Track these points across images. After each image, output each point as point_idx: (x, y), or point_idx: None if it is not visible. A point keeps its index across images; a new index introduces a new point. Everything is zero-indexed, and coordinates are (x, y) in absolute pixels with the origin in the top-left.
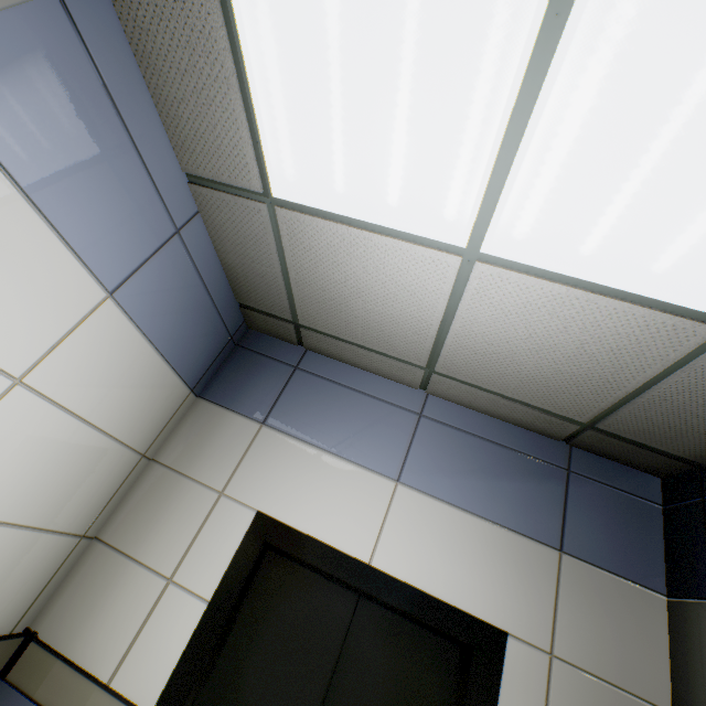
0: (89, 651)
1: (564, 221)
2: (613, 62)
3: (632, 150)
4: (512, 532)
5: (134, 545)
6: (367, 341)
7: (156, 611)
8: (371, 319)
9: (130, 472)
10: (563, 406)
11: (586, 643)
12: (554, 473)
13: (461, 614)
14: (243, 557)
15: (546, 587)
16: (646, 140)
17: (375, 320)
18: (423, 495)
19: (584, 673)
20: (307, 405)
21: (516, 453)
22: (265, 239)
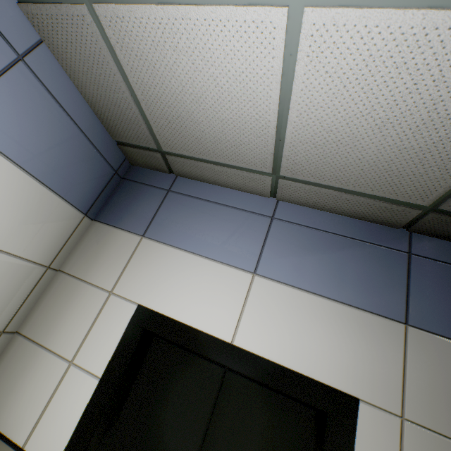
0: (10, 420)
1: None
2: None
3: None
4: (358, 310)
5: (44, 336)
6: (219, 156)
7: (60, 388)
8: (215, 130)
9: (38, 281)
10: (405, 191)
11: (436, 407)
12: (395, 257)
13: (314, 384)
14: (126, 342)
15: (394, 357)
16: None
17: (219, 130)
18: (276, 283)
19: (436, 434)
20: (177, 218)
21: (359, 242)
22: (103, 57)
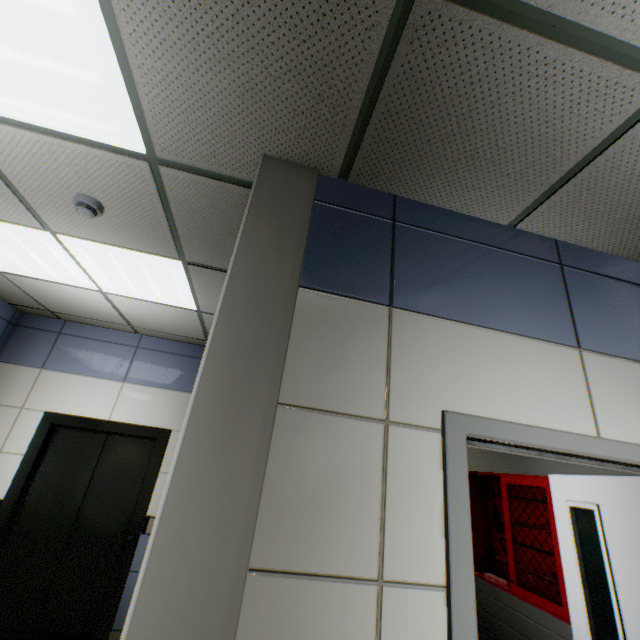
0: None
1: (121, 286)
2: (92, 259)
3: (119, 274)
4: (180, 392)
5: None
6: (93, 317)
7: None
8: (86, 309)
9: None
10: (192, 335)
11: None
12: None
13: (152, 428)
14: (40, 433)
15: None
16: (120, 273)
17: (89, 310)
18: (137, 385)
19: None
20: (70, 353)
21: (187, 357)
22: (5, 282)
